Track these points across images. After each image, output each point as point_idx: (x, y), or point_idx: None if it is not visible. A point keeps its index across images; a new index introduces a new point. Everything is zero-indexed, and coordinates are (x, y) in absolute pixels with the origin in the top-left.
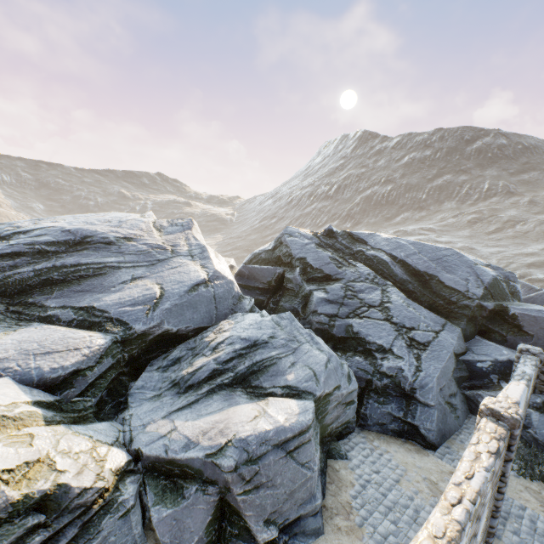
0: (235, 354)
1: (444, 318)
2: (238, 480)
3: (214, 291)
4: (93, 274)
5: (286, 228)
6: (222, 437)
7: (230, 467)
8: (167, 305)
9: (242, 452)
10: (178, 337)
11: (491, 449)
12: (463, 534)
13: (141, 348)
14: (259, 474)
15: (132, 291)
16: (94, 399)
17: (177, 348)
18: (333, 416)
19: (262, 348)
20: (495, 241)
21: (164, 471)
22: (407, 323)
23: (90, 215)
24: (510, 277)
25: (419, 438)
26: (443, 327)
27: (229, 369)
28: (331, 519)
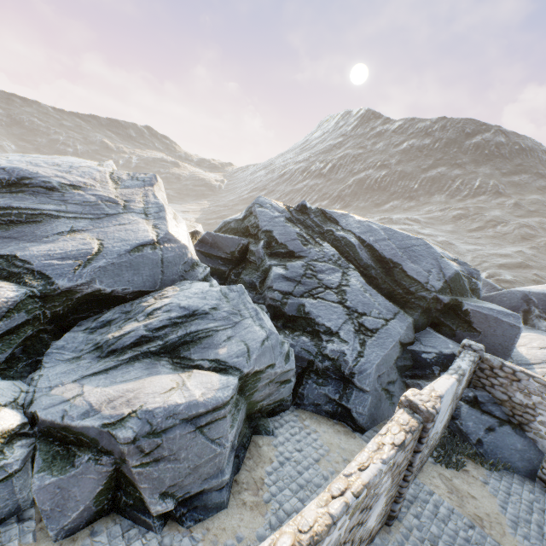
0: (169, 322)
1: (401, 307)
2: (135, 452)
3: (163, 254)
4: (26, 220)
5: (259, 197)
6: (127, 407)
7: (128, 439)
8: (102, 263)
9: (145, 424)
10: (115, 299)
11: (396, 441)
12: (333, 528)
13: (68, 307)
14: (161, 448)
15: (66, 244)
16: (1, 355)
17: (111, 310)
18: (264, 394)
19: (200, 319)
20: (475, 239)
21: (60, 437)
22: (360, 308)
23: (41, 156)
24: (474, 274)
25: (350, 420)
26: (395, 316)
27: (159, 337)
28: (238, 494)
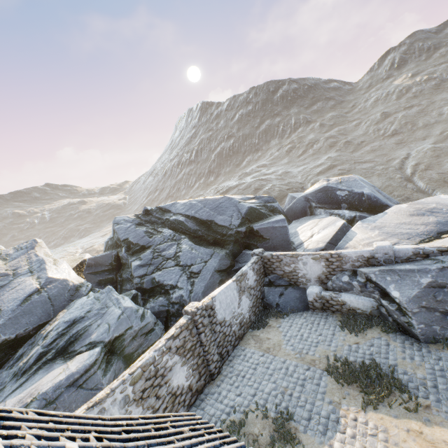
0: (57, 335)
1: (222, 246)
2: None
3: (48, 293)
4: None
5: (115, 219)
6: (30, 397)
7: None
8: (1, 322)
9: (42, 401)
10: (23, 339)
11: (168, 336)
12: (113, 393)
13: None
14: (57, 408)
15: None
16: None
17: (22, 347)
18: (135, 346)
19: (79, 323)
20: (303, 161)
21: None
22: (189, 262)
23: None
24: (269, 200)
25: None
26: (211, 256)
27: (53, 348)
28: None
